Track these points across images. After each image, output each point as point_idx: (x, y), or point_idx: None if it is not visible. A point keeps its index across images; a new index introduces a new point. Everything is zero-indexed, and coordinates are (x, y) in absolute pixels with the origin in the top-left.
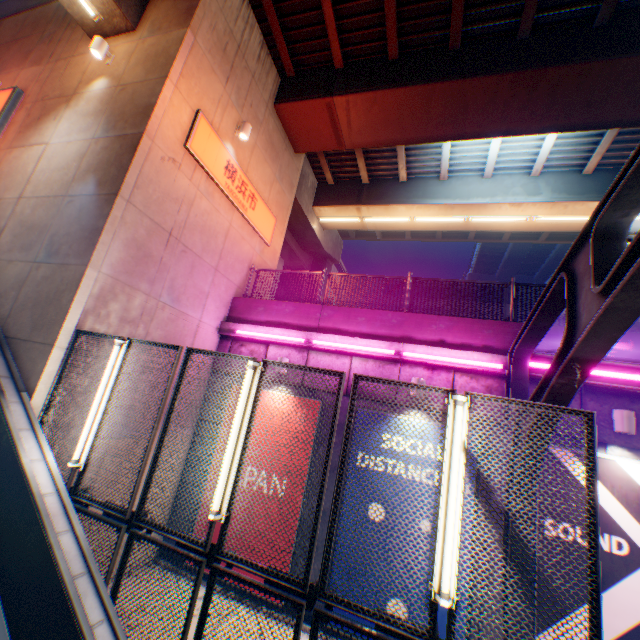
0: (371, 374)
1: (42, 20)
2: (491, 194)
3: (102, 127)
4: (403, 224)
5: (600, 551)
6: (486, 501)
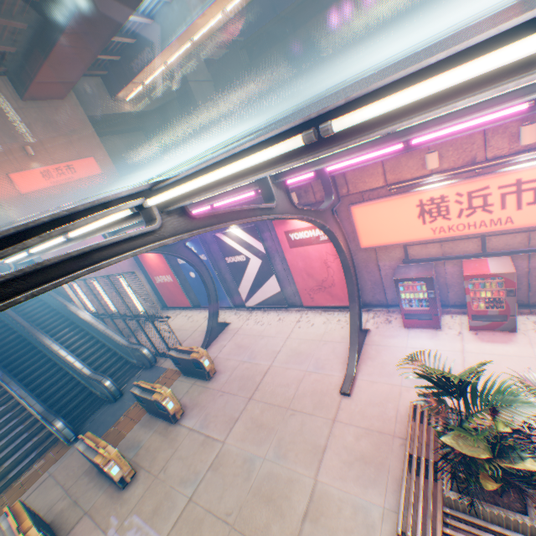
0: None
1: None
2: (183, 18)
3: None
4: (168, 68)
5: (241, 262)
6: (214, 259)
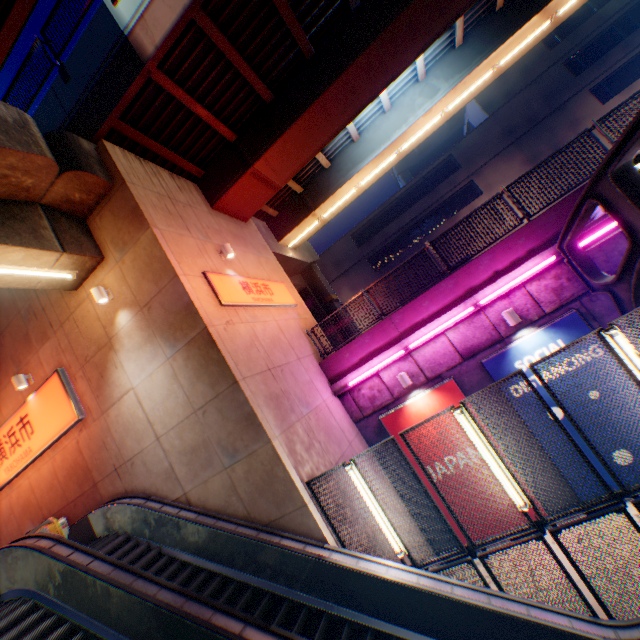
0: (468, 333)
1: (4, 304)
2: (402, 121)
3: (165, 346)
4: (352, 195)
5: None
6: None
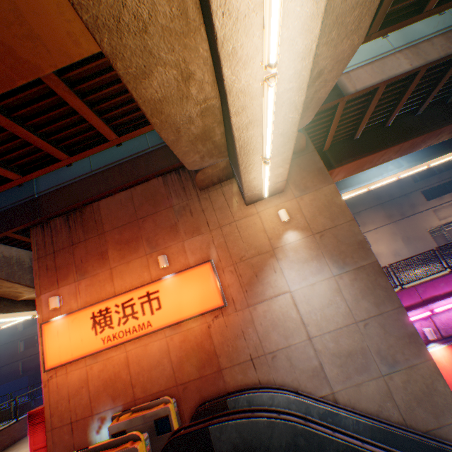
0: None
1: (154, 196)
2: (379, 174)
3: (331, 266)
4: None
5: None
6: None
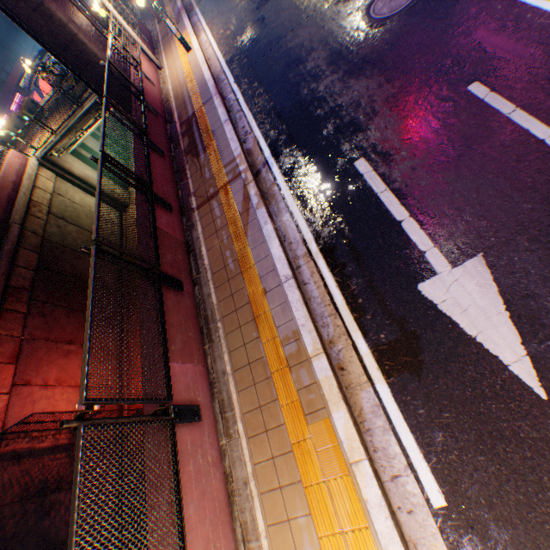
0: None
1: None
2: None
3: None
4: None
5: None
6: None
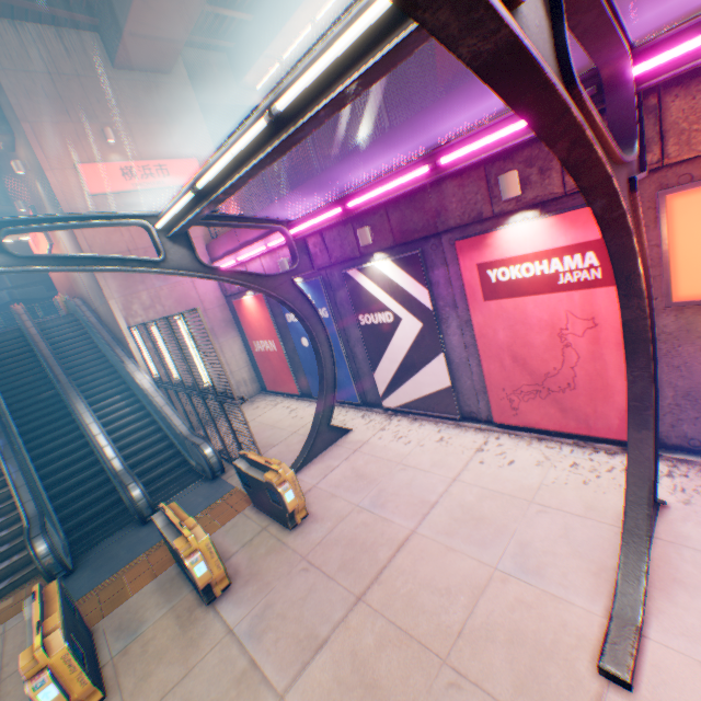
0: (271, 265)
1: None
2: None
3: None
4: (316, 31)
5: (383, 324)
6: (340, 317)
